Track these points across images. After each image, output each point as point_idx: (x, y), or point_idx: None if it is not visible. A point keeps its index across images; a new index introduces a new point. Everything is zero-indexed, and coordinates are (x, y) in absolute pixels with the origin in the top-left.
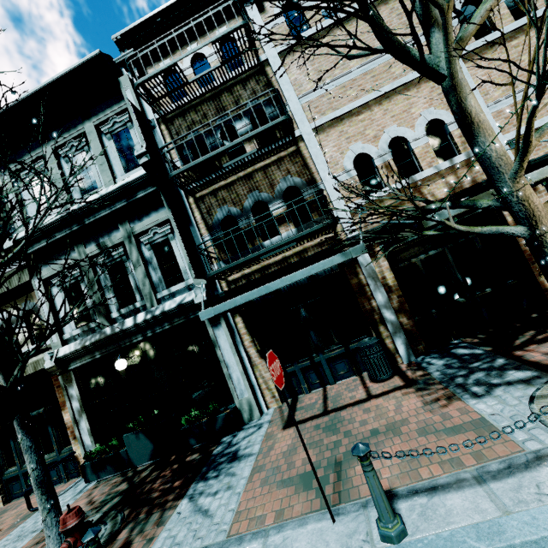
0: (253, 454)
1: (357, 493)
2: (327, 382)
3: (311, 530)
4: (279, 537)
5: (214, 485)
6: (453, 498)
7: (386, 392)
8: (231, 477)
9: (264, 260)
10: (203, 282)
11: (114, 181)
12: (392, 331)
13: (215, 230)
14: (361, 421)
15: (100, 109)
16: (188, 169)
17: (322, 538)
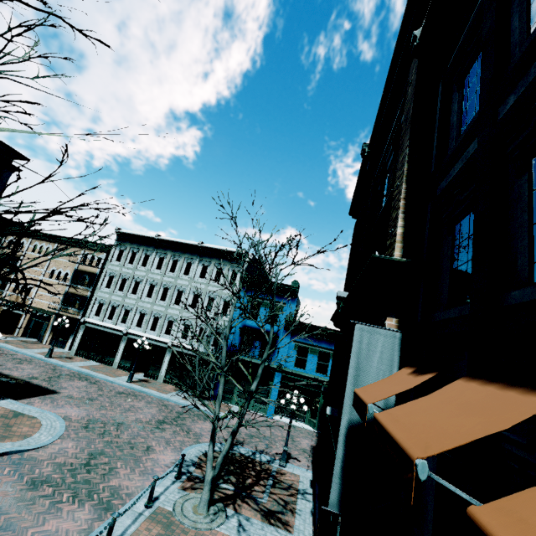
0: None
1: None
2: None
3: None
4: None
5: None
6: None
7: None
8: None
9: None
10: None
11: None
12: None
13: None
14: None
15: None
16: None
17: None
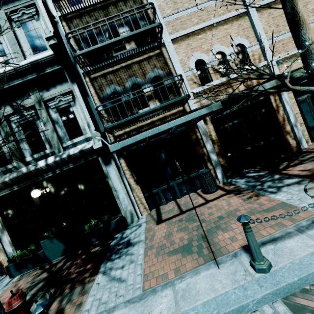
0: (142, 240)
1: (225, 250)
2: (177, 197)
3: (204, 276)
4: (183, 284)
5: (119, 262)
6: (289, 242)
7: (217, 198)
8: (131, 256)
9: (139, 122)
10: (98, 135)
11: (24, 59)
12: (215, 166)
13: (105, 101)
14: (208, 213)
15: (9, 0)
16: (89, 52)
17: (215, 278)
